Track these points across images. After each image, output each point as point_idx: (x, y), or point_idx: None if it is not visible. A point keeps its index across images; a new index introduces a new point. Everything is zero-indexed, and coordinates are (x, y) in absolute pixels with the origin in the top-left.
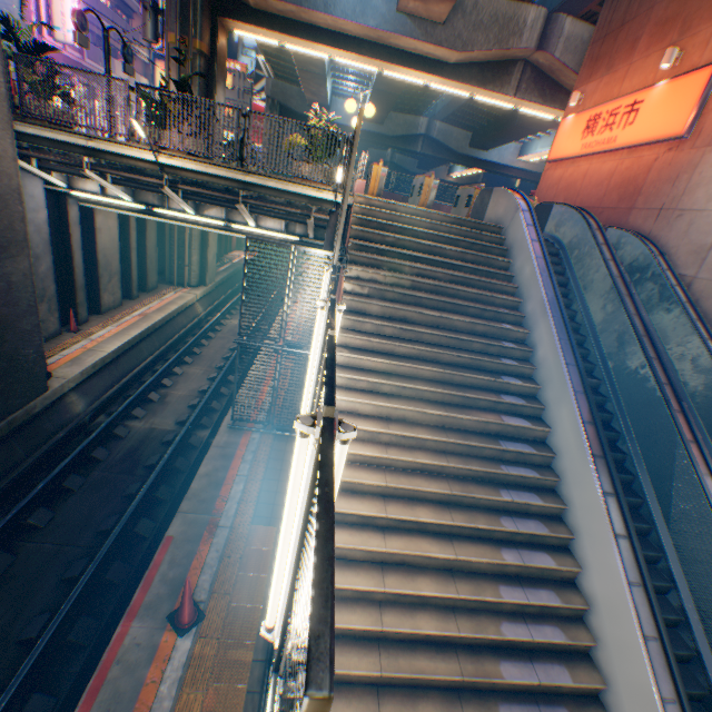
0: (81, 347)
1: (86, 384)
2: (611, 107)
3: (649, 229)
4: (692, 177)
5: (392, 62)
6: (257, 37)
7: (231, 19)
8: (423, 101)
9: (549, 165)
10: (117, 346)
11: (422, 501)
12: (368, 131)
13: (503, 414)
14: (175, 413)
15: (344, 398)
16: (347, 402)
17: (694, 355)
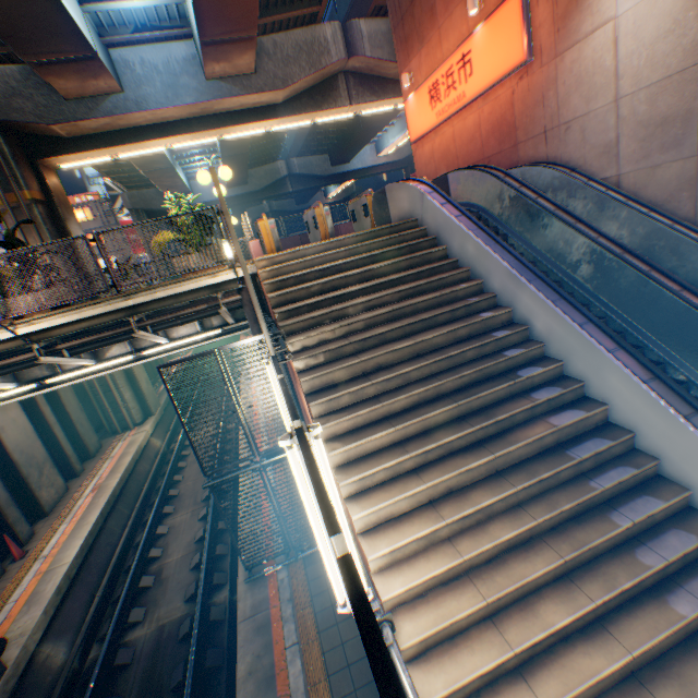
0: (34, 575)
1: (56, 620)
2: (443, 70)
3: (545, 154)
4: (558, 90)
5: (226, 126)
6: (86, 161)
7: (51, 157)
8: (272, 148)
9: (414, 145)
10: (78, 547)
11: (536, 591)
12: (238, 195)
13: (547, 416)
14: (179, 588)
15: (369, 511)
16: (375, 512)
17: (671, 245)
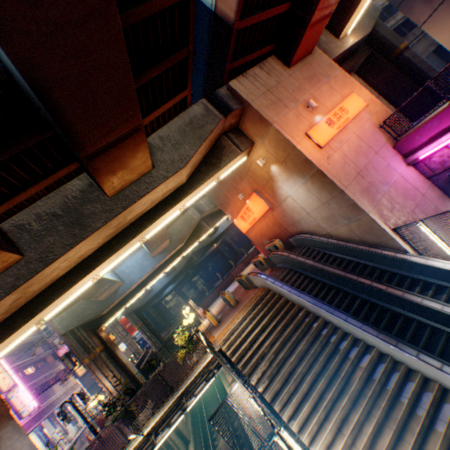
0: None
1: None
2: (242, 212)
3: (298, 230)
4: (287, 213)
5: (166, 267)
6: (114, 316)
7: (102, 324)
8: None
9: (246, 233)
10: None
11: (392, 449)
12: (173, 277)
13: (358, 362)
14: None
15: (318, 446)
16: (320, 445)
17: (362, 253)
